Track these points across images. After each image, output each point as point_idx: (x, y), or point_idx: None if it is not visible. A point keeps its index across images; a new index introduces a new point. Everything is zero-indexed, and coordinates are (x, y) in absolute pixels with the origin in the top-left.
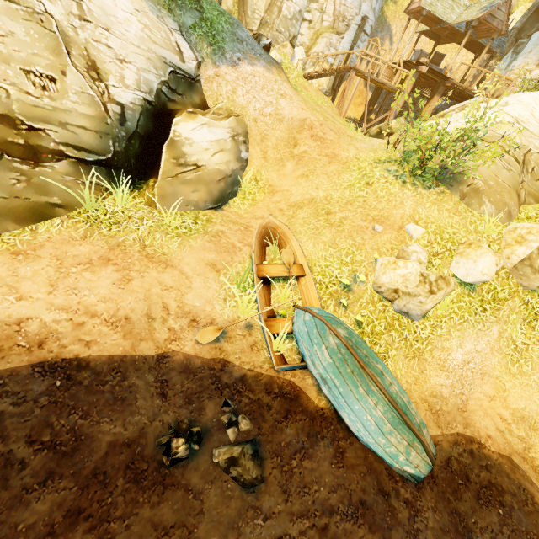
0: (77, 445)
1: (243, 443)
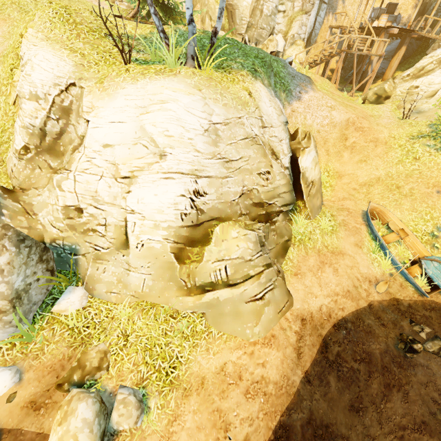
0: (369, 357)
1: (435, 338)
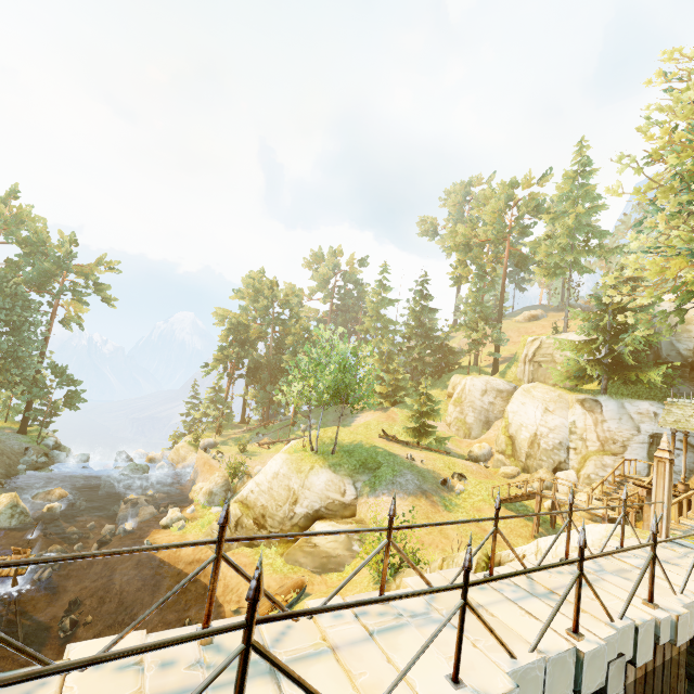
0: (187, 609)
1: None
